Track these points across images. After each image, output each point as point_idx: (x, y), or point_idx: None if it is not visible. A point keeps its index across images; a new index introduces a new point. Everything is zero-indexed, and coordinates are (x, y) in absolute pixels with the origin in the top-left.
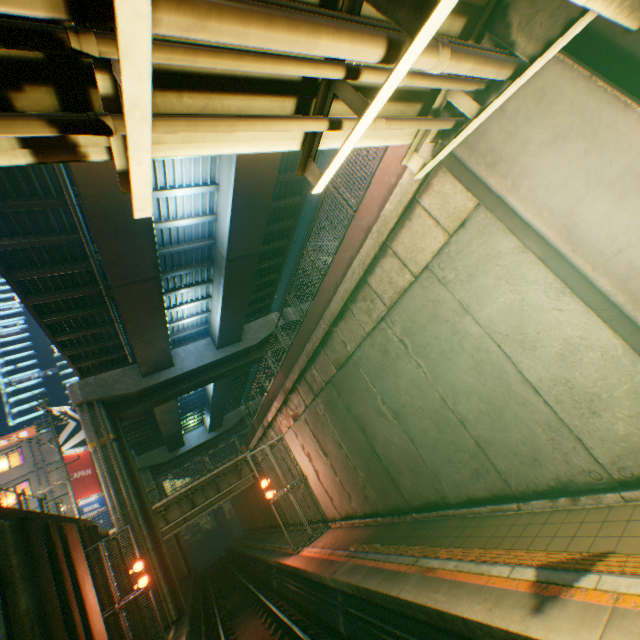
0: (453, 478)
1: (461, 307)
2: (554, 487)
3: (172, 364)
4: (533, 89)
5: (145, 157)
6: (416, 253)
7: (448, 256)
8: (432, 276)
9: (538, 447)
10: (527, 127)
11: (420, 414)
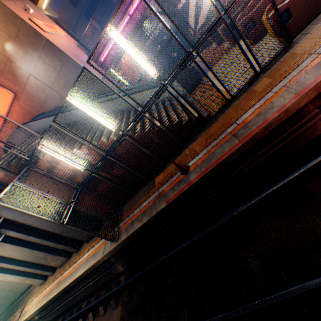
0: (13, 295)
1: None
2: (28, 287)
3: None
4: None
5: None
6: None
7: None
8: None
9: (21, 285)
10: None
11: None
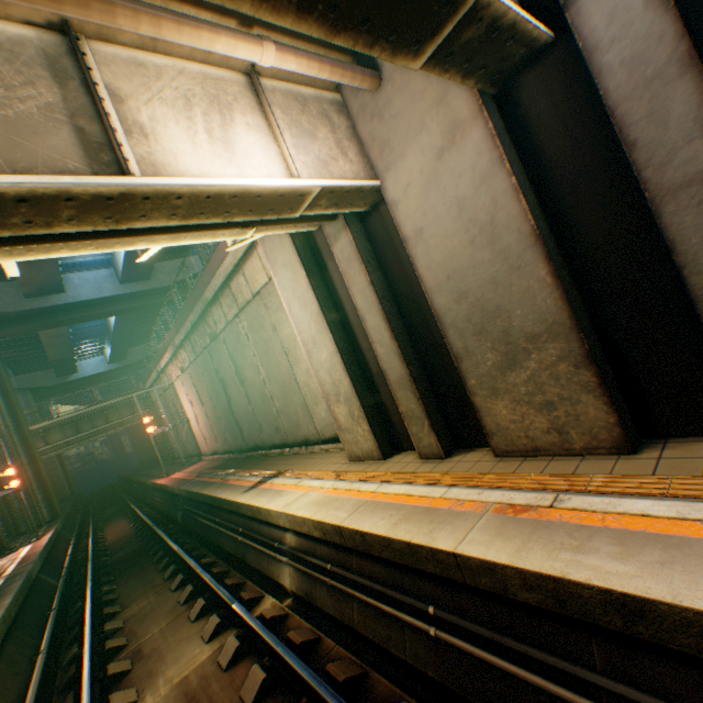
0: (268, 431)
1: (274, 326)
2: (304, 441)
3: (63, 290)
4: (279, 234)
5: (16, 270)
6: (255, 281)
7: (269, 292)
8: (262, 300)
9: (300, 418)
10: (278, 251)
11: (255, 387)
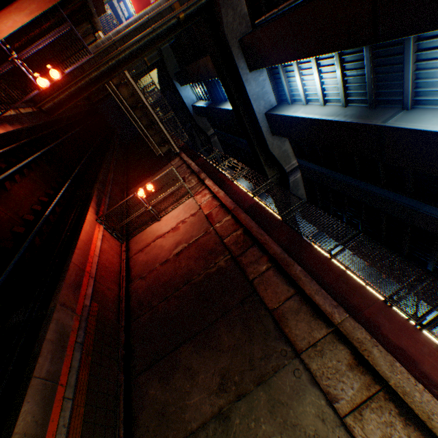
0: None
1: None
2: None
3: (252, 69)
4: None
5: None
6: None
7: None
8: None
9: None
10: None
11: None
